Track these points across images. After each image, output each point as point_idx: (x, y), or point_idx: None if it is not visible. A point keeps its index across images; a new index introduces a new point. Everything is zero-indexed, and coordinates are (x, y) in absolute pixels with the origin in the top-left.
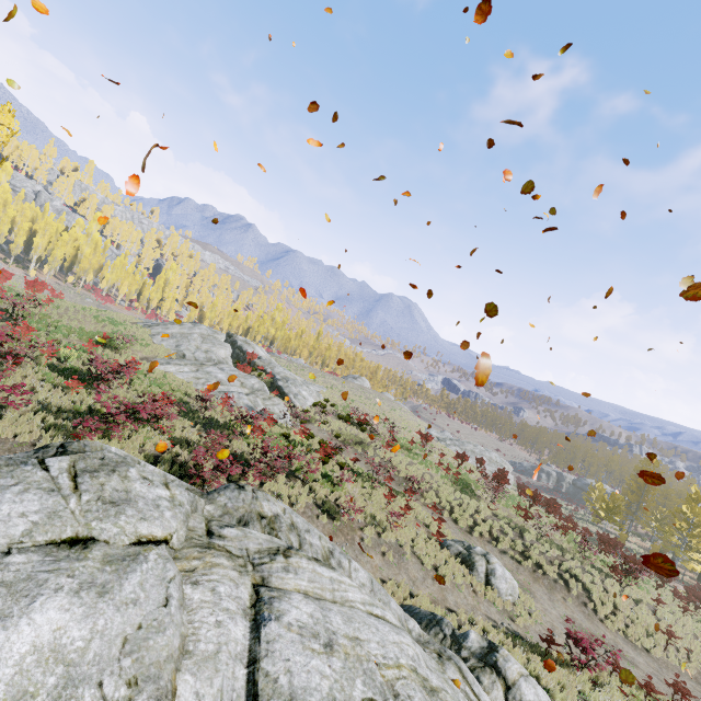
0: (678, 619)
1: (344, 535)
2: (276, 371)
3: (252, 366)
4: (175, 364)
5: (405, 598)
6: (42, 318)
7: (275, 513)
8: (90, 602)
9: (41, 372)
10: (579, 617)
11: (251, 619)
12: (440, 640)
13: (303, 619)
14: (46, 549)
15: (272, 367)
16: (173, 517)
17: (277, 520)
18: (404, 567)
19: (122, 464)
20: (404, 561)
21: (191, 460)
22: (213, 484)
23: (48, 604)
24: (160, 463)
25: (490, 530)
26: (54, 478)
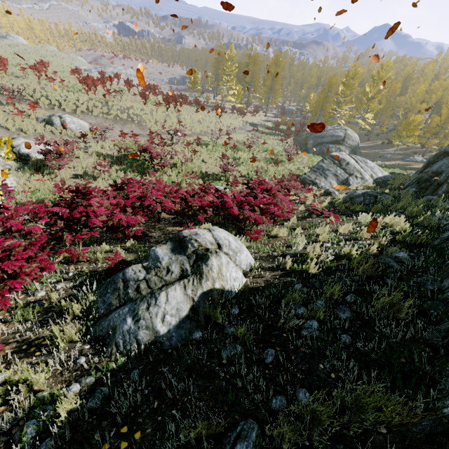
0: (192, 117)
1: None
2: None
3: None
4: None
5: None
6: None
7: None
8: None
9: None
10: (137, 130)
11: None
12: None
13: None
14: None
15: None
16: None
17: None
18: None
19: None
20: None
21: None
22: None
23: None
24: None
25: (87, 108)
26: None
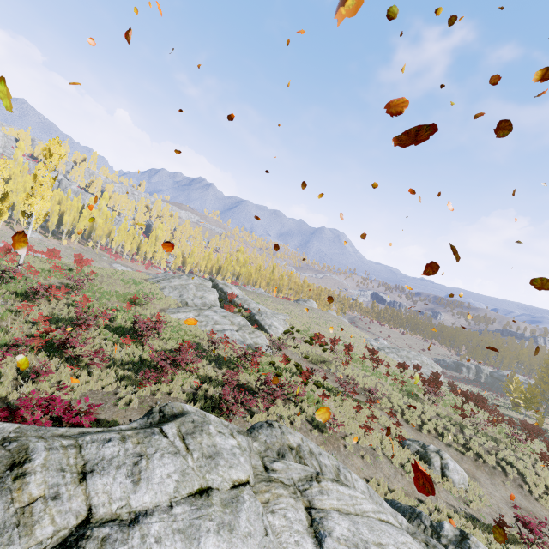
0: None
1: (331, 444)
2: (251, 307)
3: (233, 304)
4: (183, 311)
5: (385, 493)
6: (90, 287)
7: (297, 443)
8: (227, 538)
9: (102, 333)
10: (518, 497)
11: (312, 536)
12: (423, 530)
13: (345, 533)
14: (189, 499)
15: (248, 304)
16: (245, 461)
17: (301, 449)
18: (379, 467)
19: (204, 424)
20: (378, 461)
21: (217, 395)
22: (237, 414)
23: (207, 543)
24: (197, 399)
25: (435, 428)
26: (172, 442)
